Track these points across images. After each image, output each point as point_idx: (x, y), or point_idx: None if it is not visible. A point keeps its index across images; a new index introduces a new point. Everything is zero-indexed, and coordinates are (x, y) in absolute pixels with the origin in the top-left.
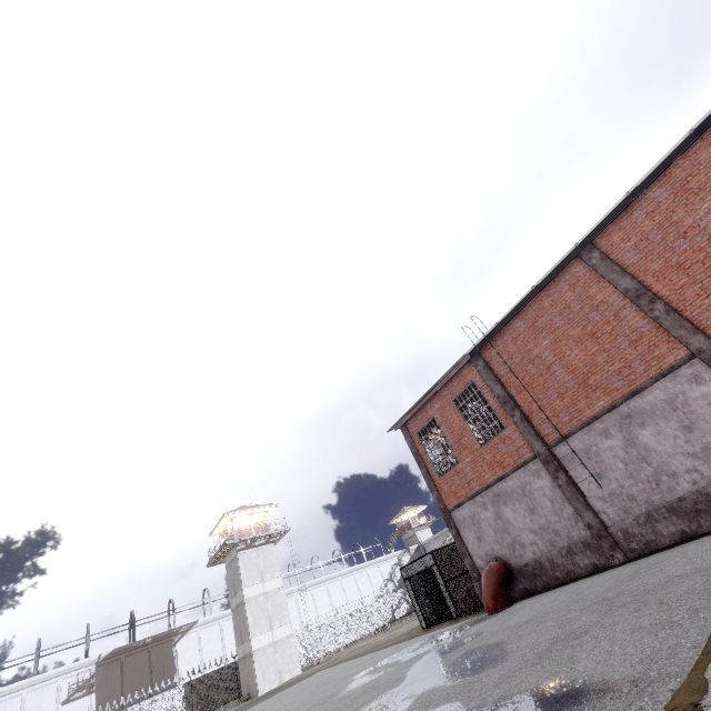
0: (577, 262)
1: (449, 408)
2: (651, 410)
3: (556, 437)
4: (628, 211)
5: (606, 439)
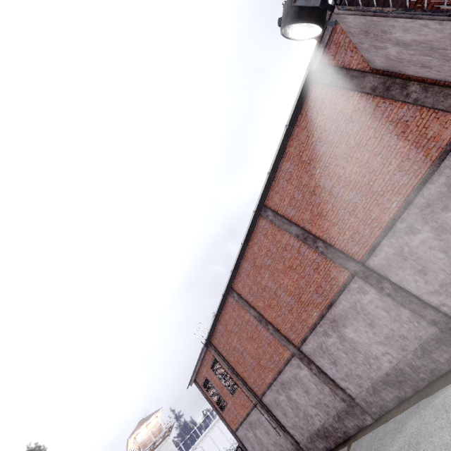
0: (230, 296)
1: (210, 372)
2: (290, 381)
3: (260, 392)
4: (238, 272)
5: (279, 395)
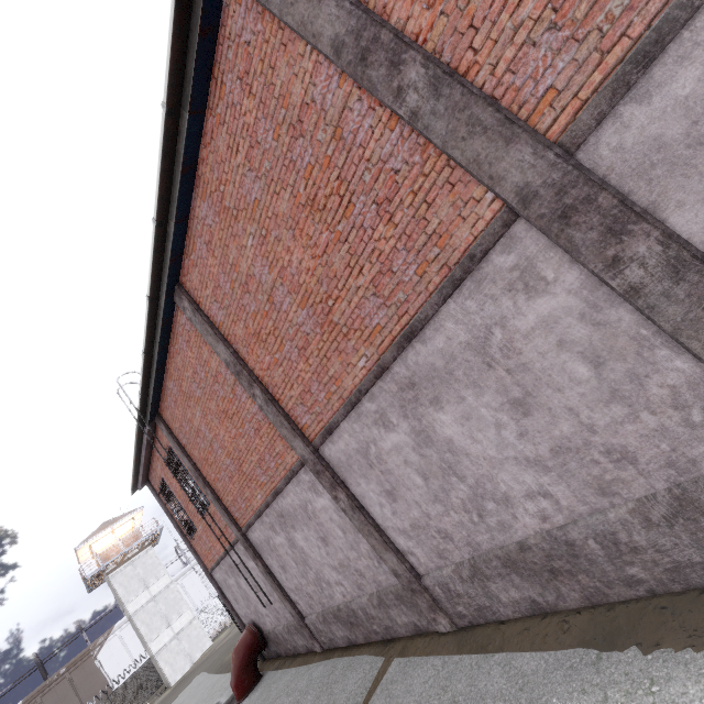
0: (179, 309)
1: (167, 471)
2: (294, 514)
3: (244, 522)
4: (190, 236)
5: (275, 534)
